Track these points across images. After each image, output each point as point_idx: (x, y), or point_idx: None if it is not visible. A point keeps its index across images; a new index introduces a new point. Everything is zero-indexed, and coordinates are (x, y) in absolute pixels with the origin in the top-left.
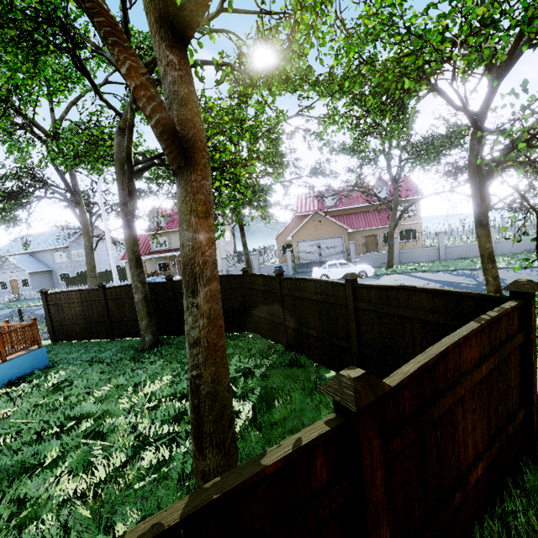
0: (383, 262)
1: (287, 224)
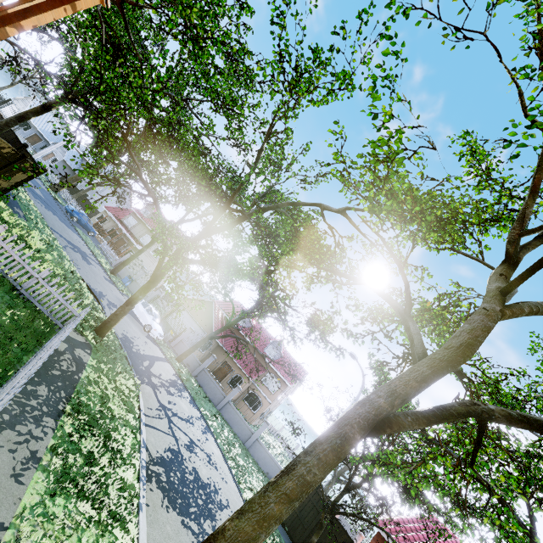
0: (189, 364)
1: None
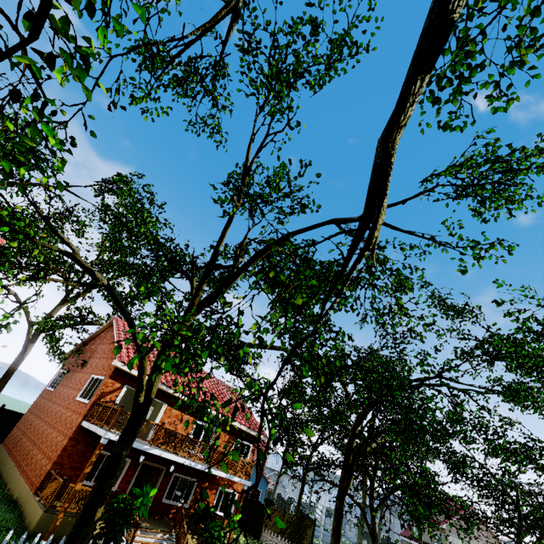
0: None
1: None
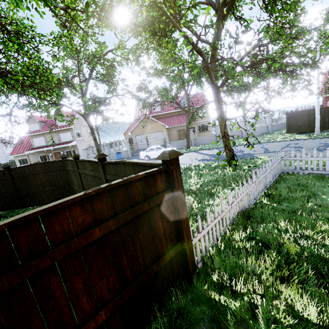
0: (186, 145)
1: (130, 124)
